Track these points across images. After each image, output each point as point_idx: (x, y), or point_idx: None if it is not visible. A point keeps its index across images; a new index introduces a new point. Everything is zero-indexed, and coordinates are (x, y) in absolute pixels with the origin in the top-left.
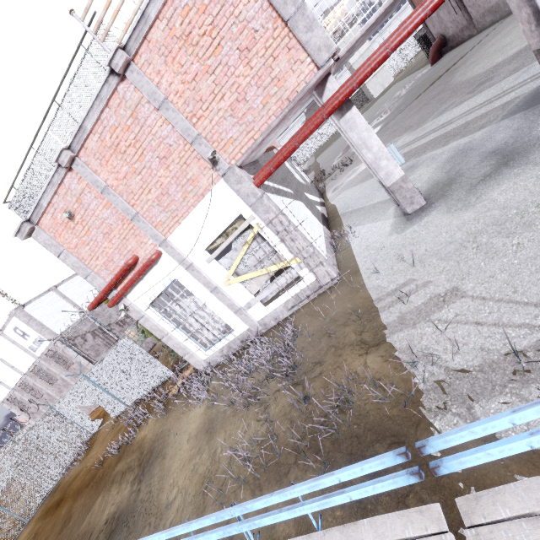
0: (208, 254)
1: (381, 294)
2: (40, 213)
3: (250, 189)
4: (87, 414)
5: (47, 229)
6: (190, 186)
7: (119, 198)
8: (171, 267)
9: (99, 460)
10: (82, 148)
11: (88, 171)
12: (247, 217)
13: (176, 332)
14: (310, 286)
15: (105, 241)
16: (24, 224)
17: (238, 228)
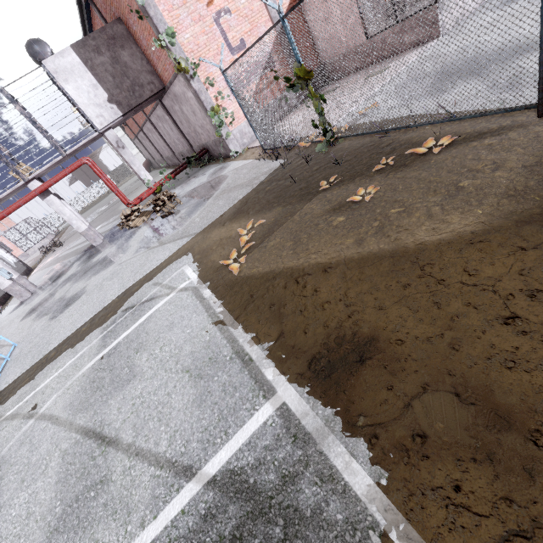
0: None
1: None
2: None
3: None
4: None
5: None
6: None
7: None
8: None
9: None
10: None
11: None
12: None
13: None
14: None
15: None
16: None
17: None
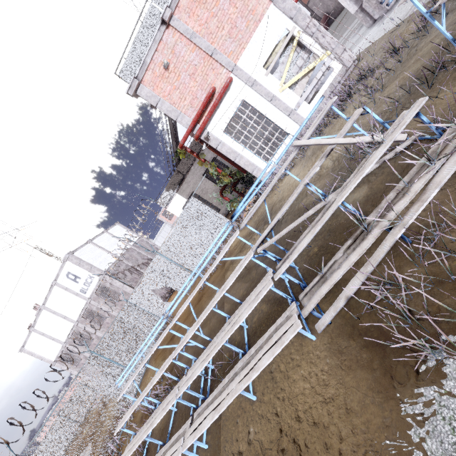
0: (265, 70)
1: (405, 14)
2: (145, 69)
3: (291, 4)
4: (159, 297)
5: (148, 84)
6: (250, 16)
7: (202, 39)
8: (240, 90)
9: (196, 296)
10: (176, 7)
11: (181, 23)
12: (290, 29)
13: (245, 151)
14: (339, 72)
15: (190, 82)
16: (135, 79)
17: (285, 39)
